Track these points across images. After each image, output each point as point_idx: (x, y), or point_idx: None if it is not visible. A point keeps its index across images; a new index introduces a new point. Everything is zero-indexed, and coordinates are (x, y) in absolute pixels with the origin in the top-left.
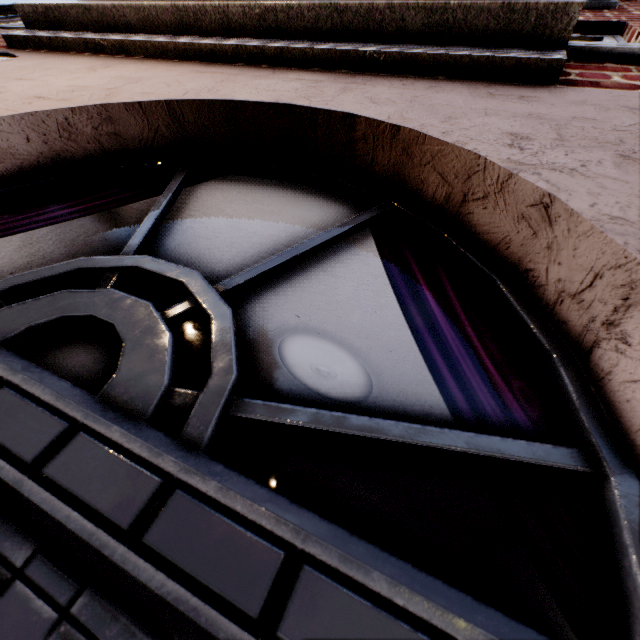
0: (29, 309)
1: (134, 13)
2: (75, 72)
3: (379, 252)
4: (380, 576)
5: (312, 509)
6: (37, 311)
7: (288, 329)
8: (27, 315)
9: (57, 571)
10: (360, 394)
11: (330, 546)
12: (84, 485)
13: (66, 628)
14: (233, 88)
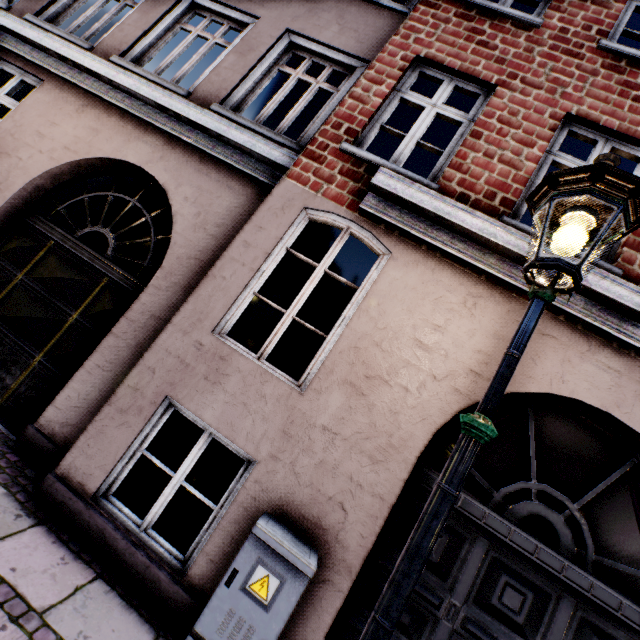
0: (519, 509)
1: (484, 240)
2: (461, 315)
3: (629, 487)
4: (638, 607)
5: (613, 584)
6: (522, 510)
7: (599, 524)
8: (520, 512)
9: (571, 593)
10: (623, 554)
11: (629, 601)
12: (574, 579)
13: (578, 602)
14: (574, 378)
